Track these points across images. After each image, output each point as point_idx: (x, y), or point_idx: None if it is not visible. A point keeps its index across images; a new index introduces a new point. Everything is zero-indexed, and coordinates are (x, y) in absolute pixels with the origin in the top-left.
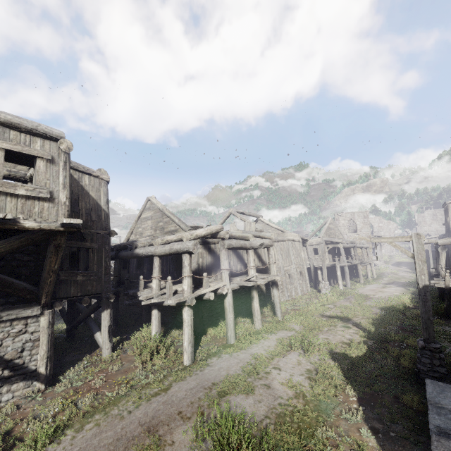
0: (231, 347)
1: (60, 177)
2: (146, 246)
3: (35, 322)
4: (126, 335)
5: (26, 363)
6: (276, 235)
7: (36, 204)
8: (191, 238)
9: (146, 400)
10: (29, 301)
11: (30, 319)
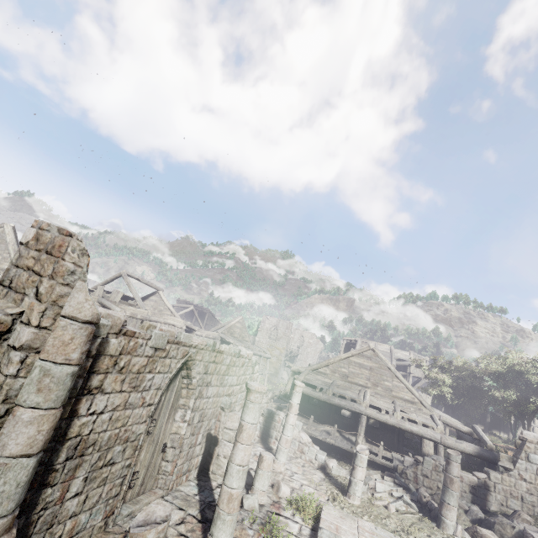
0: None
1: None
2: None
3: None
4: None
5: None
6: (151, 313)
7: None
8: None
9: None
10: None
11: None
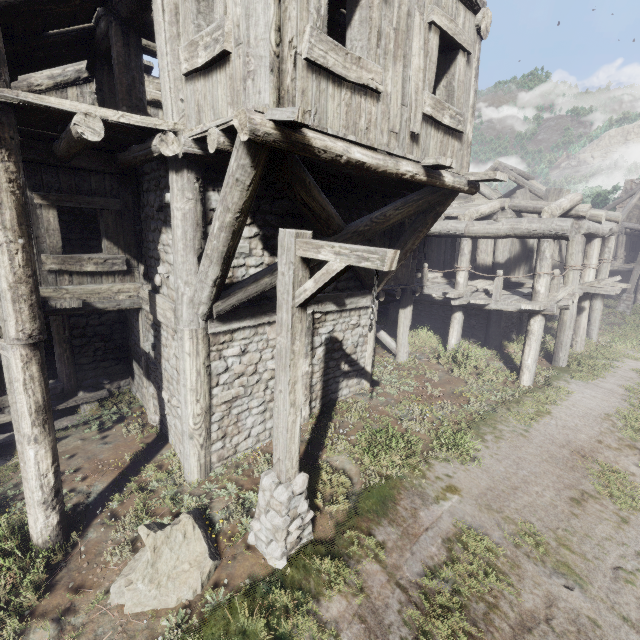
0: (570, 371)
1: (470, 92)
2: (440, 219)
3: (365, 314)
4: (392, 337)
5: (358, 359)
6: None
7: (449, 143)
8: (559, 214)
9: (536, 421)
10: (362, 288)
11: (362, 310)
